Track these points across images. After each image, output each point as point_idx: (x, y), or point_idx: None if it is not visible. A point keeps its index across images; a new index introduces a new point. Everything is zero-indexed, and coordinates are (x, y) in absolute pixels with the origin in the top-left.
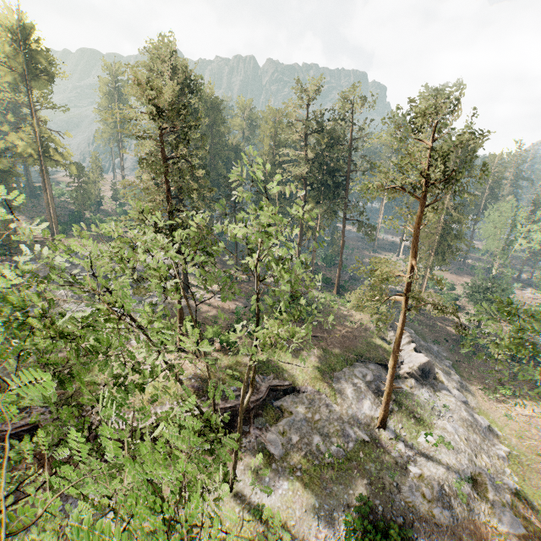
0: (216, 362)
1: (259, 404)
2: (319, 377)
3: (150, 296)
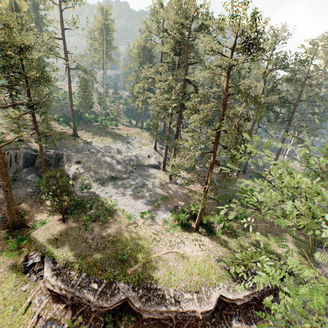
0: (227, 244)
1: (276, 286)
2: (305, 262)
3: (146, 179)
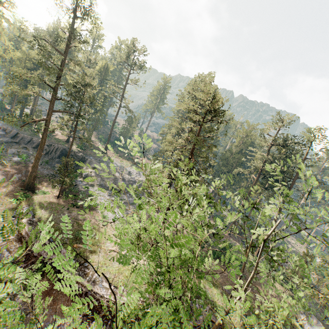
0: None
1: None
2: None
3: None
